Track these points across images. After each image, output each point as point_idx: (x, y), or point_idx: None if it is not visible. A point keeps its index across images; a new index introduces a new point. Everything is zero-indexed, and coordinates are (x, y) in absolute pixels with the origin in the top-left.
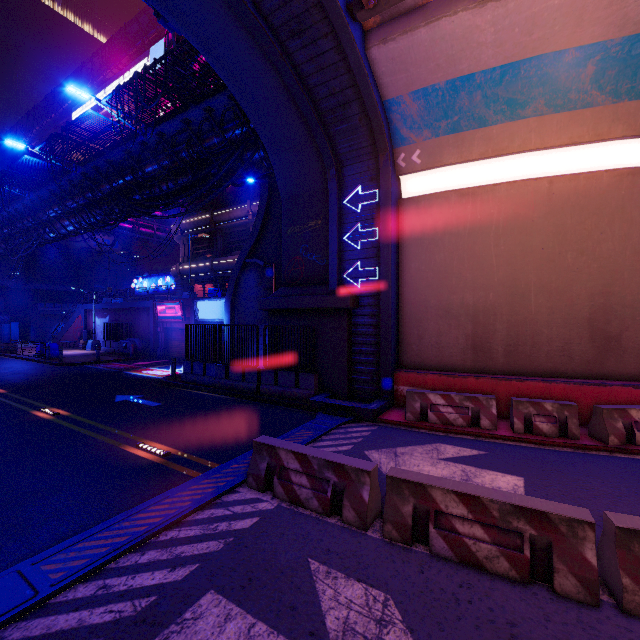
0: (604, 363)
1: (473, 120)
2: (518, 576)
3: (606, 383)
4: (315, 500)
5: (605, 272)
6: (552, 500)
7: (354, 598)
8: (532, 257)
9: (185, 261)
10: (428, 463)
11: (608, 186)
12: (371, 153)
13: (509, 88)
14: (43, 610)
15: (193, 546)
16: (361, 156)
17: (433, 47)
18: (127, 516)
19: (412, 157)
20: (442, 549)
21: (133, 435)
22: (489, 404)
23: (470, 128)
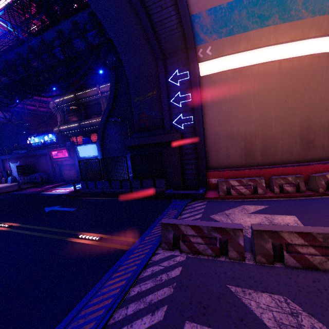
0: (307, 154)
1: (240, 27)
2: None
3: (310, 164)
4: (209, 250)
5: (307, 109)
6: (316, 224)
7: (268, 303)
8: (272, 104)
9: (62, 124)
10: (246, 216)
11: (307, 64)
12: (183, 49)
13: (261, 8)
14: None
15: (155, 294)
16: (177, 51)
17: None
18: (102, 285)
19: (206, 51)
20: (292, 263)
21: (71, 231)
22: (261, 181)
23: (239, 32)
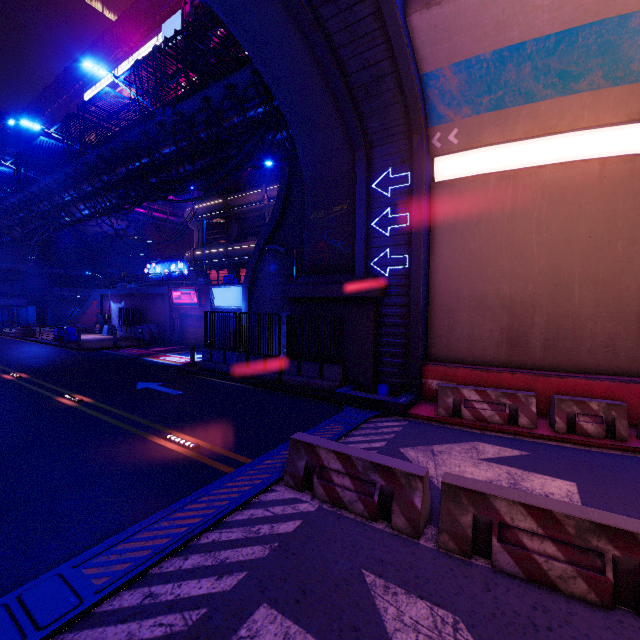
0: None
1: (519, 95)
2: (598, 600)
3: None
4: (360, 503)
5: None
6: (613, 510)
7: (420, 619)
8: (578, 246)
9: (199, 247)
10: (469, 463)
11: None
12: (404, 132)
13: (563, 58)
14: (89, 620)
15: (237, 551)
16: (393, 136)
17: (482, 12)
18: (165, 515)
19: (448, 137)
20: (507, 564)
21: (159, 425)
22: (528, 401)
23: (515, 104)
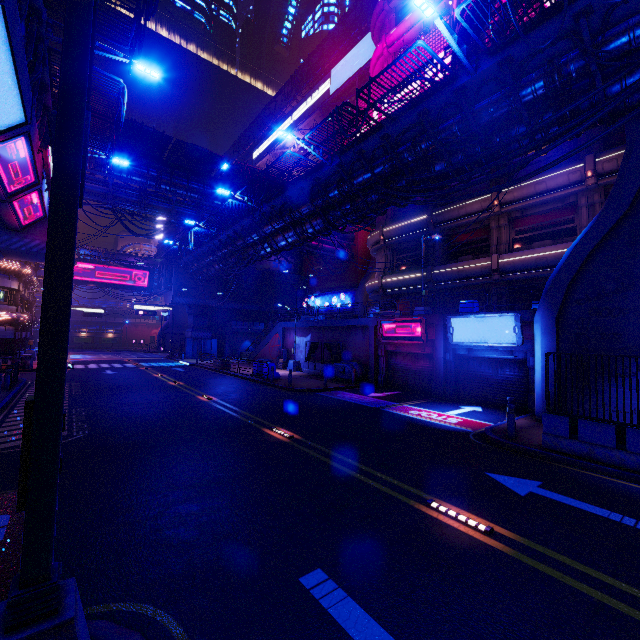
0: None
1: None
2: None
3: None
4: None
5: None
6: None
7: None
8: None
9: (387, 273)
10: None
11: None
12: None
13: None
14: None
15: None
16: None
17: None
18: None
19: None
20: None
21: None
22: None
23: None
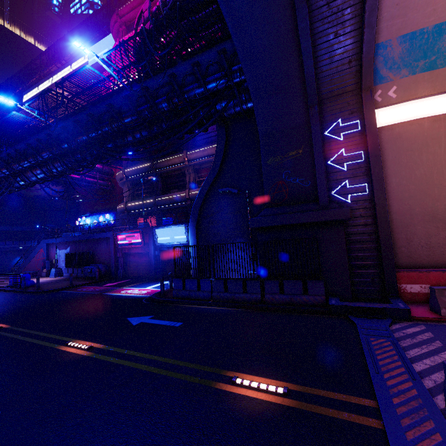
0: None
1: None
2: None
3: None
4: None
5: None
6: None
7: None
8: None
9: (130, 200)
10: None
11: None
12: (351, 91)
13: None
14: None
15: None
16: (341, 94)
17: None
18: None
19: (388, 93)
20: None
21: (207, 366)
22: None
23: (444, 66)
